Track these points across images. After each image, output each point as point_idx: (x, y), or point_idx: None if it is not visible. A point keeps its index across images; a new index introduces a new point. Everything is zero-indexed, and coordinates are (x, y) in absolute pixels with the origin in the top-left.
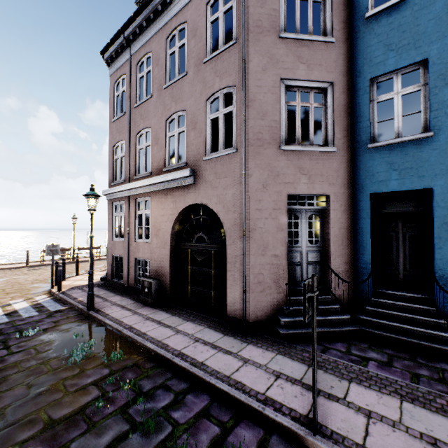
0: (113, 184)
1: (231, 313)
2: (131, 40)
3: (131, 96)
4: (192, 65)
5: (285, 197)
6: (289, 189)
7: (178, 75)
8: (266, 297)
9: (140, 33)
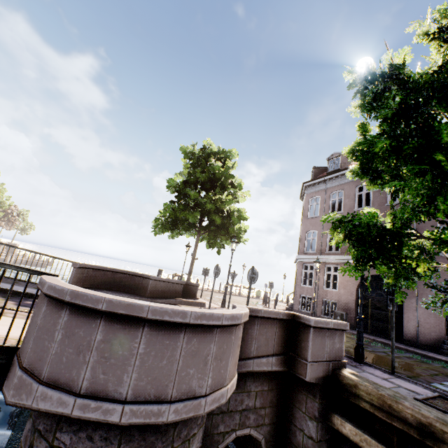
0: (305, 253)
1: (406, 337)
2: (327, 180)
3: (324, 208)
4: (376, 204)
5: (442, 280)
6: (444, 276)
7: (364, 206)
8: (431, 332)
9: (334, 179)
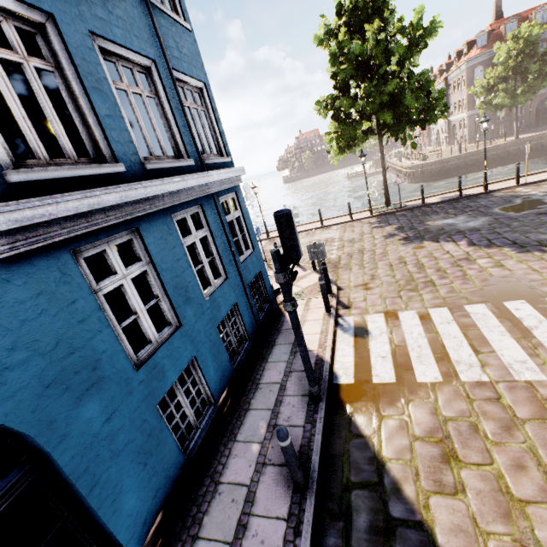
0: None
1: None
2: None
3: None
4: None
5: None
6: None
7: None
8: None
9: None
